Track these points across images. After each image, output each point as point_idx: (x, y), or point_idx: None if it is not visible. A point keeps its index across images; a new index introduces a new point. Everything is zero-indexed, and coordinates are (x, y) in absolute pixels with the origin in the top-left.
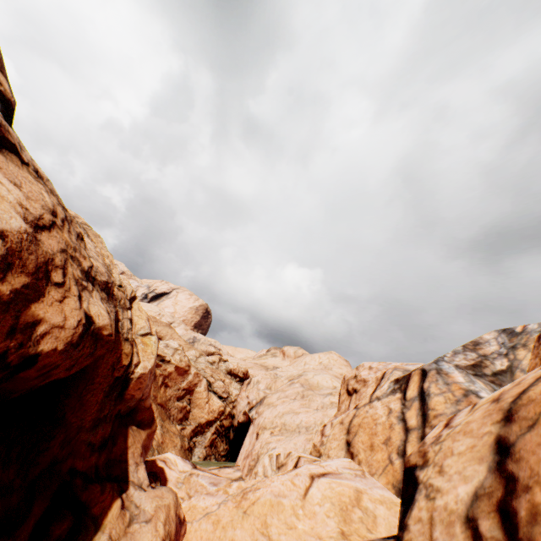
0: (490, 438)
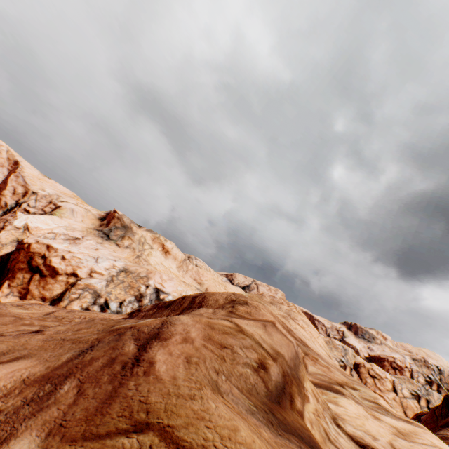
0: (402, 409)
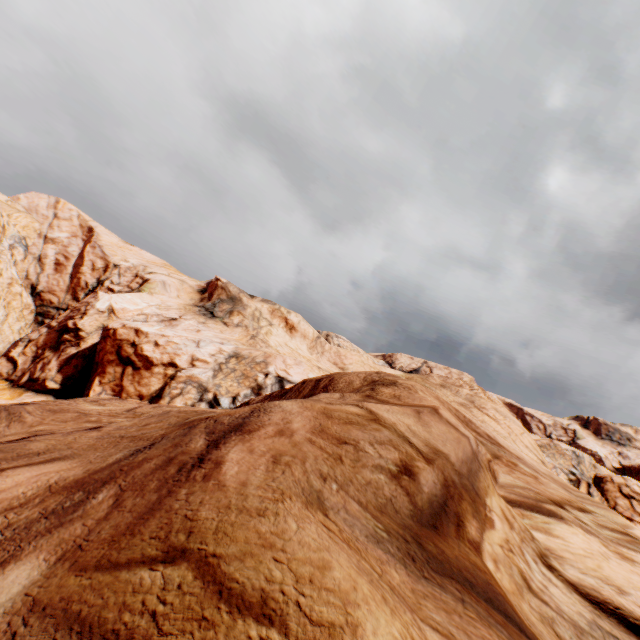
0: None
